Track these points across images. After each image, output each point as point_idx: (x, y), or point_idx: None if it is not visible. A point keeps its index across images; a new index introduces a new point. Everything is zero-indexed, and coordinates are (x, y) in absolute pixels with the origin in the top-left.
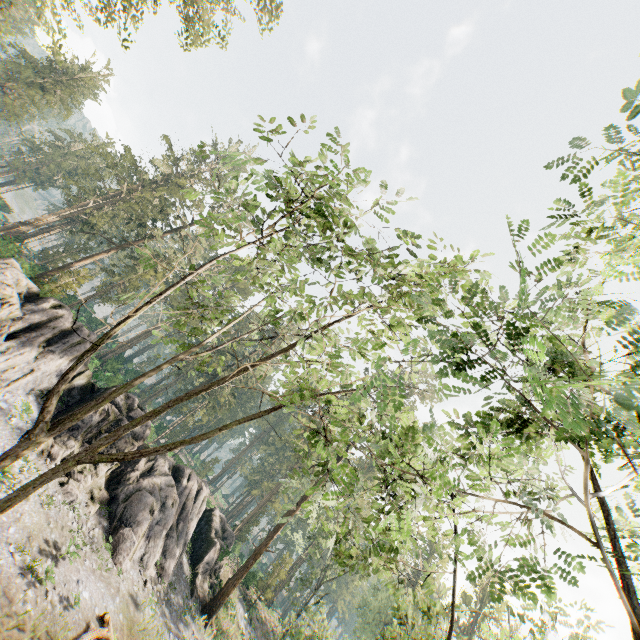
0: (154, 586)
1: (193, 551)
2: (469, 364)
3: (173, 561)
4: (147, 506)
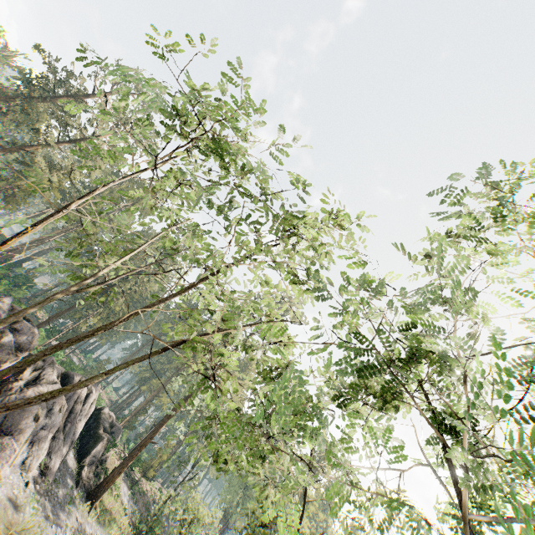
0: (37, 485)
1: (80, 447)
2: (367, 366)
3: (59, 460)
4: (31, 414)
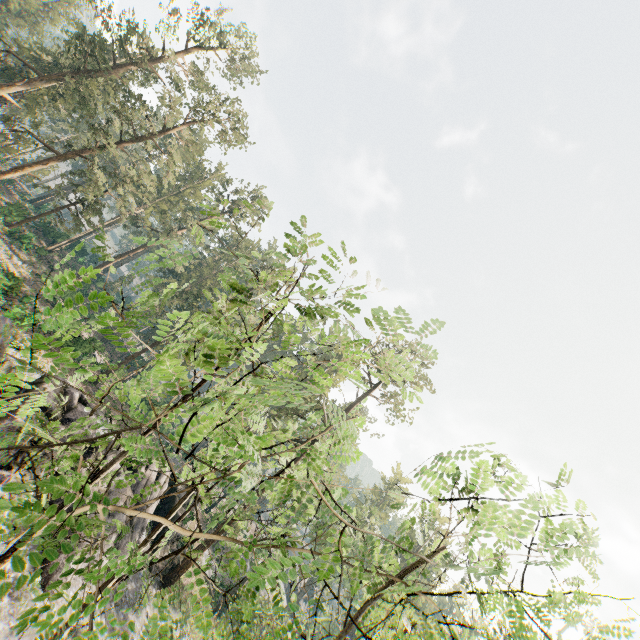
0: None
1: (154, 523)
2: None
3: (126, 557)
4: None
